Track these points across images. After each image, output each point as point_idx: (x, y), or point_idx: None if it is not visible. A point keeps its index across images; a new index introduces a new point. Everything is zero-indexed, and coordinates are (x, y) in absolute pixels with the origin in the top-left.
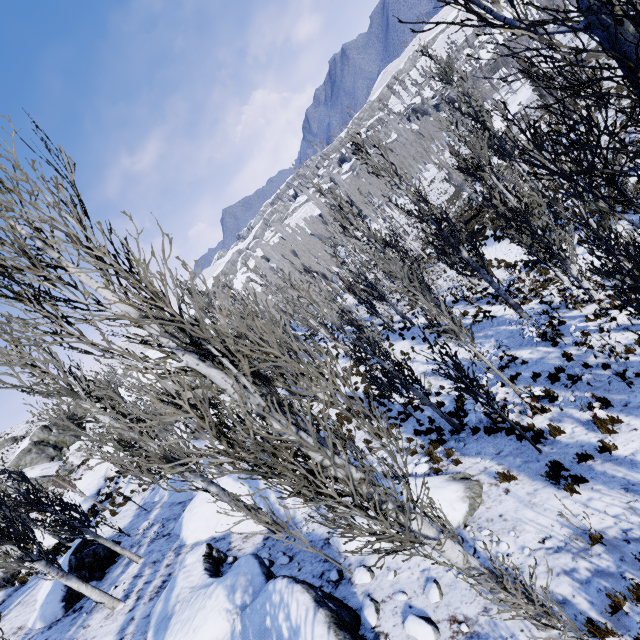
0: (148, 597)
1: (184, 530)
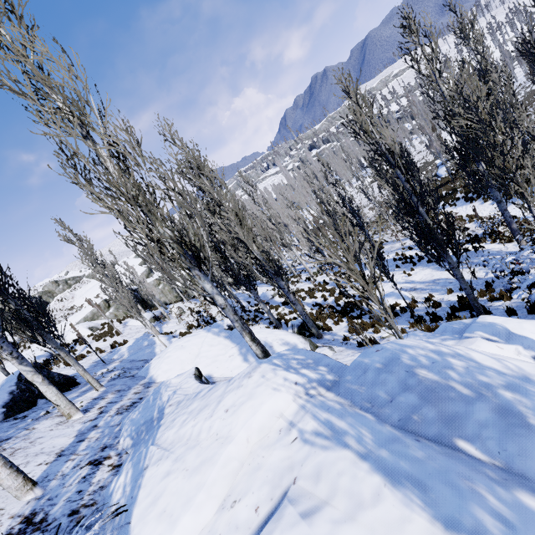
0: (115, 412)
1: (153, 371)
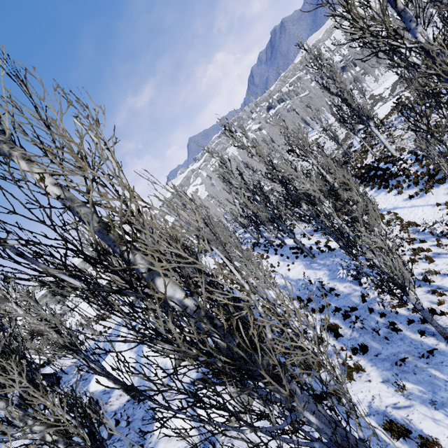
0: None
1: (92, 379)
